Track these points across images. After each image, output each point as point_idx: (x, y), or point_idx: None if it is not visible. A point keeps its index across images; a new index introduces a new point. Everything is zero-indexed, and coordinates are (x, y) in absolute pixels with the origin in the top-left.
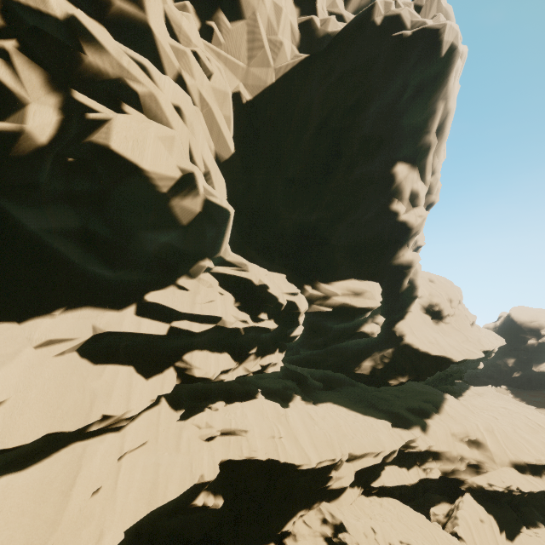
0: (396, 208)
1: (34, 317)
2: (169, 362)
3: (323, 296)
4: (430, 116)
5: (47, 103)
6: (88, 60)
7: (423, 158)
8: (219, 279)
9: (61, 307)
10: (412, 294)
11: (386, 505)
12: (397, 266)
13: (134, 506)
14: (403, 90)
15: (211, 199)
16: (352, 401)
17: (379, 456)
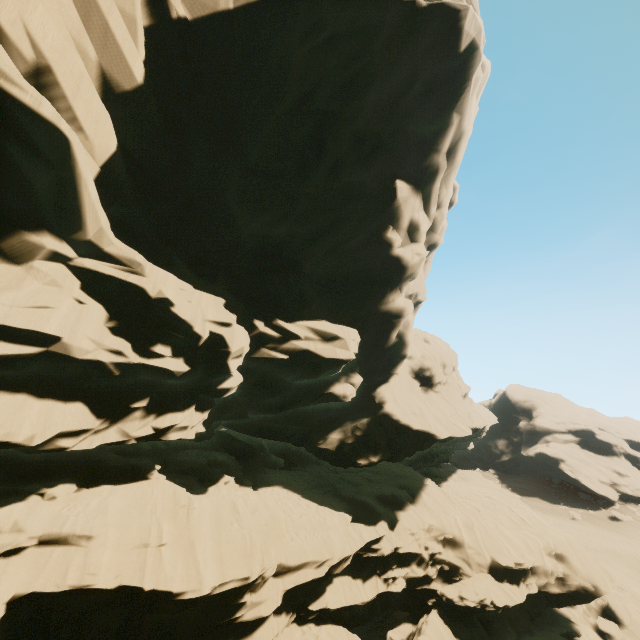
0: (390, 237)
1: None
2: None
3: (278, 338)
4: (441, 129)
5: None
6: None
7: (429, 184)
8: (88, 281)
9: None
10: (400, 352)
11: (323, 638)
12: (384, 313)
13: None
14: (411, 82)
15: (6, 87)
16: (311, 485)
17: (324, 565)
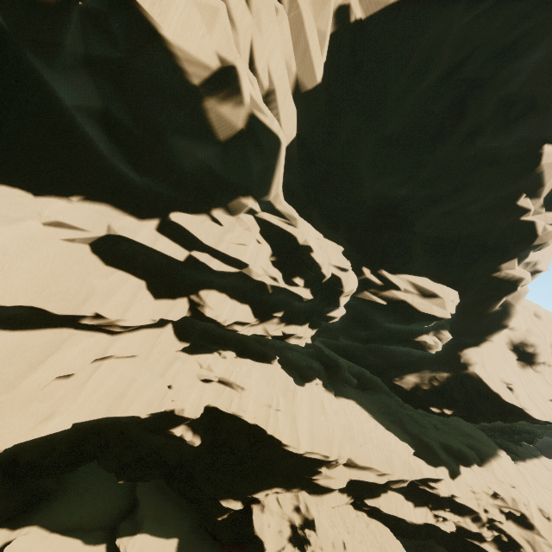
0: (519, 205)
1: (51, 195)
2: (185, 292)
3: (380, 285)
4: None
5: None
6: None
7: None
8: (263, 227)
9: (79, 195)
10: (501, 321)
11: (373, 528)
12: (492, 280)
13: (95, 405)
14: None
15: (259, 116)
16: (380, 410)
17: (384, 476)
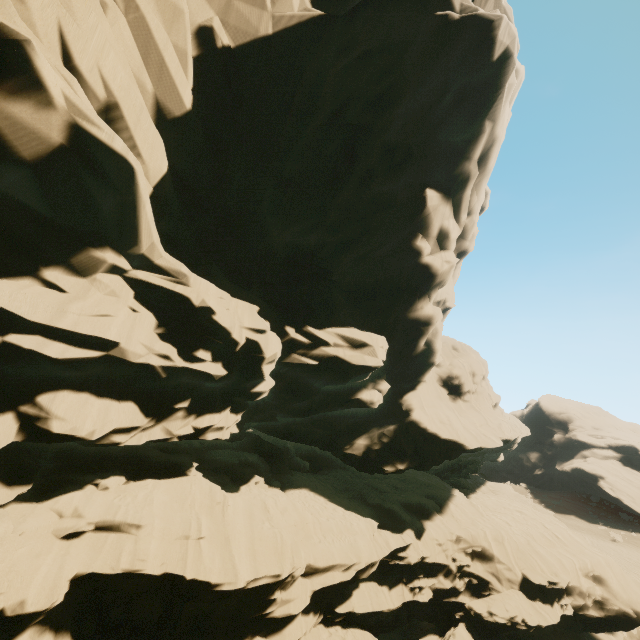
0: (419, 245)
1: None
2: (8, 403)
3: (308, 344)
4: (473, 137)
5: None
6: None
7: (459, 191)
8: (140, 290)
9: None
10: (428, 359)
11: None
12: (413, 320)
13: None
14: (442, 93)
15: (87, 128)
16: (337, 489)
17: (351, 569)
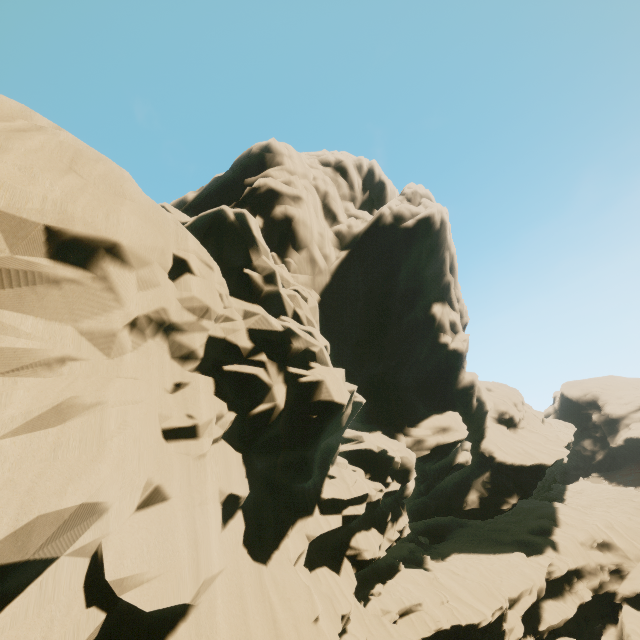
0: (444, 340)
1: (281, 540)
2: (341, 553)
3: (417, 441)
4: (442, 263)
5: (279, 381)
6: (294, 346)
7: (448, 293)
8: (343, 457)
9: (290, 526)
10: (483, 410)
11: None
12: (462, 389)
13: None
14: (420, 255)
15: (355, 400)
16: (474, 544)
17: (533, 591)
